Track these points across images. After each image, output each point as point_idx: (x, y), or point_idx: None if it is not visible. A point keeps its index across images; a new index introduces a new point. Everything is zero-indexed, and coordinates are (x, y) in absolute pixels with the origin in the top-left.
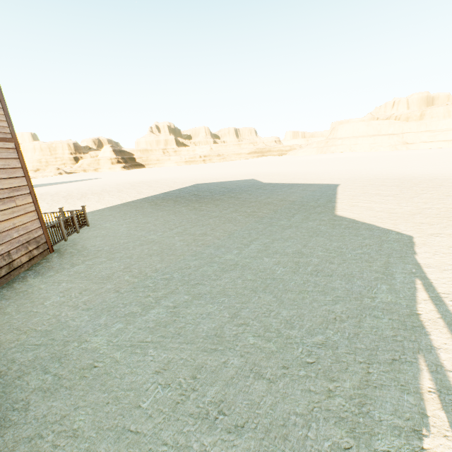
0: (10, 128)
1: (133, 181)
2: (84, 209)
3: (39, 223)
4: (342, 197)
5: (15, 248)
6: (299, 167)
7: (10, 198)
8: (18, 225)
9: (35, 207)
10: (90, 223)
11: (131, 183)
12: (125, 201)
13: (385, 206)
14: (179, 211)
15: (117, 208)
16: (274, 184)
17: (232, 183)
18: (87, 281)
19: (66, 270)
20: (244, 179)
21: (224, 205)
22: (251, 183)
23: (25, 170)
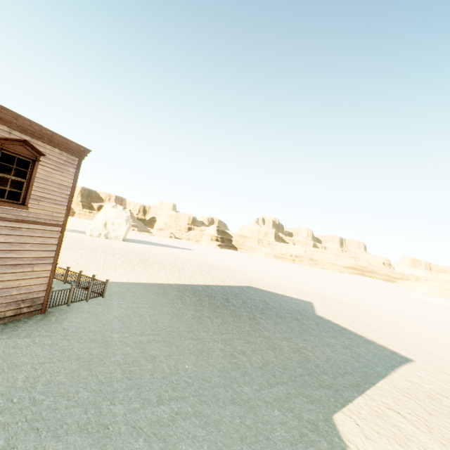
0: (65, 218)
1: (207, 261)
2: (107, 282)
3: (46, 287)
4: (385, 387)
5: (7, 302)
6: (390, 307)
7: (30, 264)
8: (23, 285)
9: (50, 274)
10: (109, 294)
11: (202, 263)
12: (166, 282)
13: (437, 449)
14: (182, 314)
15: (149, 287)
16: (323, 320)
17: (280, 300)
18: (1, 360)
19: (16, 338)
20: (302, 298)
21: (230, 326)
22: (300, 308)
23: (59, 246)
